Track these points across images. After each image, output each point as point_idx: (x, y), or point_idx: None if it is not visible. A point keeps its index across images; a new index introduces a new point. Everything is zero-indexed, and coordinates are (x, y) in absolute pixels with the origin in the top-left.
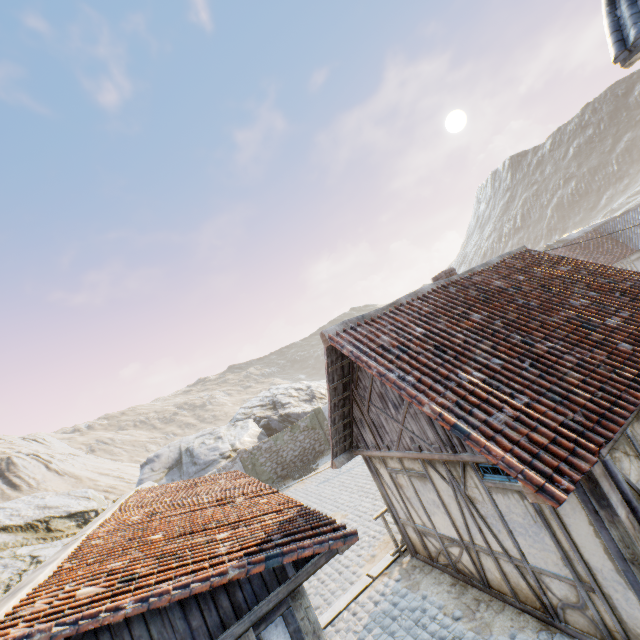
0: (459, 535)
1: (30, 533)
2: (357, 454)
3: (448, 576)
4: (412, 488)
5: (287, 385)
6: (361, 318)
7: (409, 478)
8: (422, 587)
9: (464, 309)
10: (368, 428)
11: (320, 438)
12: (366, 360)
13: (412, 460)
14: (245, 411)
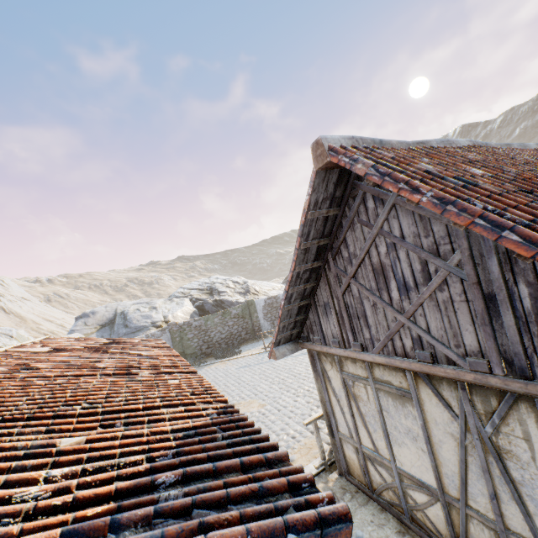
0: (440, 485)
1: None
2: (305, 347)
3: (392, 517)
4: (376, 405)
5: (226, 277)
6: (378, 143)
7: (376, 392)
8: (355, 523)
9: (534, 168)
10: (335, 316)
11: (248, 327)
12: (408, 178)
13: (392, 370)
14: (184, 291)
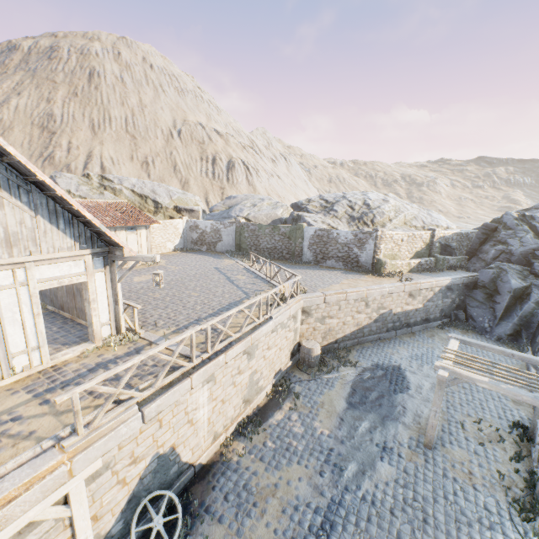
0: None
1: (140, 199)
2: None
3: None
4: None
5: (379, 196)
6: None
7: None
8: None
9: None
10: None
11: (290, 249)
12: None
13: None
14: (313, 199)
